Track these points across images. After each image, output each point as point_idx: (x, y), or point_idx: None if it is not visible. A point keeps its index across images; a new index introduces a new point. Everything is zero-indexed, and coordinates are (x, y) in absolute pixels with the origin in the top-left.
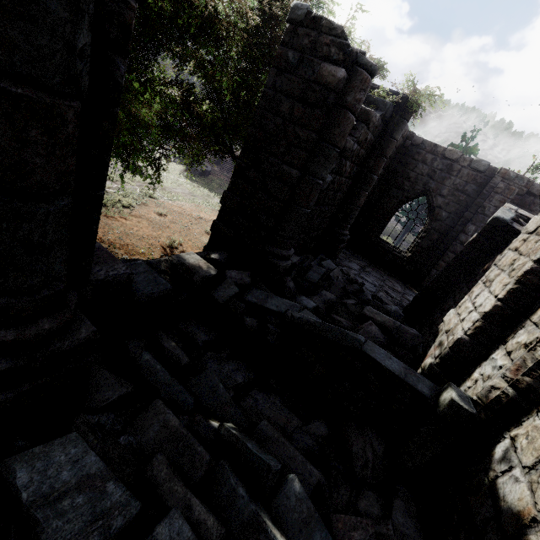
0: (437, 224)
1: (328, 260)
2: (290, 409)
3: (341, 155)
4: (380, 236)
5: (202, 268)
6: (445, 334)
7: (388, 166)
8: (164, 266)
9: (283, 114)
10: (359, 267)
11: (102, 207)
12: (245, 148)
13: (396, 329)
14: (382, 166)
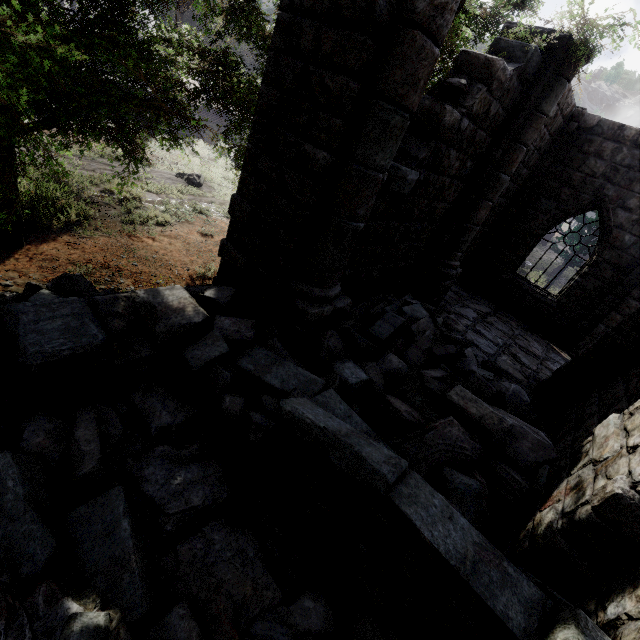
0: (613, 253)
1: (416, 304)
2: (268, 567)
3: (435, 137)
4: (526, 271)
5: (180, 312)
6: (592, 467)
7: (536, 164)
8: (121, 306)
9: (305, 52)
10: (476, 314)
11: (128, 224)
12: (256, 123)
13: (501, 433)
14: (519, 160)
